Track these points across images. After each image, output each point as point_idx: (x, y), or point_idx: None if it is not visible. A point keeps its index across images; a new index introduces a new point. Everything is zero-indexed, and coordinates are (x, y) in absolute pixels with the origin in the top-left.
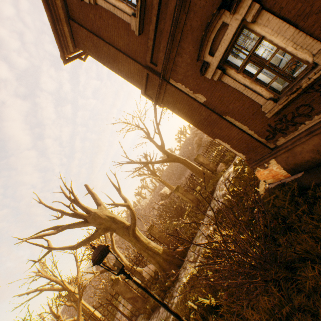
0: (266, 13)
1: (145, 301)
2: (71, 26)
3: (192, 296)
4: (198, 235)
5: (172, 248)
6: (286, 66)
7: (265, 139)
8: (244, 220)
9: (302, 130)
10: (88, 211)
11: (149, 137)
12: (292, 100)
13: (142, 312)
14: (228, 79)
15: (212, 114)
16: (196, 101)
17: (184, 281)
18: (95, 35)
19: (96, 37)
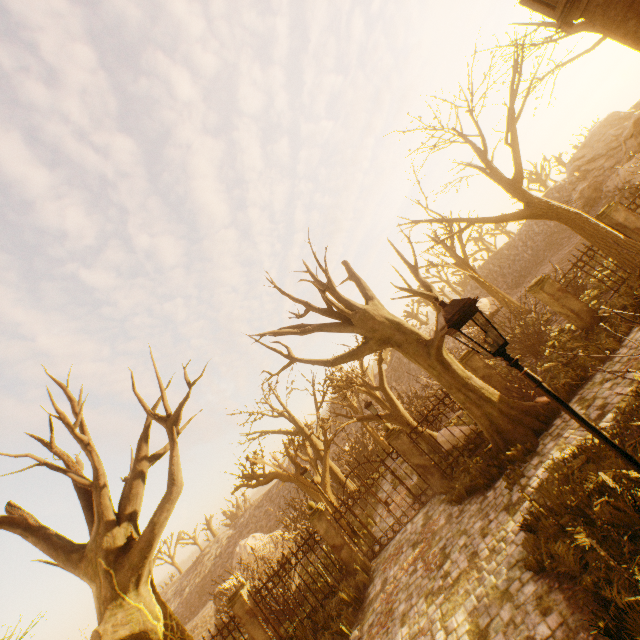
0: None
1: (447, 478)
2: None
3: (596, 475)
4: (599, 381)
5: (583, 355)
6: None
7: None
8: None
9: None
10: (350, 307)
11: (483, 159)
12: None
13: (443, 491)
14: None
15: None
16: None
17: (556, 456)
18: None
19: None
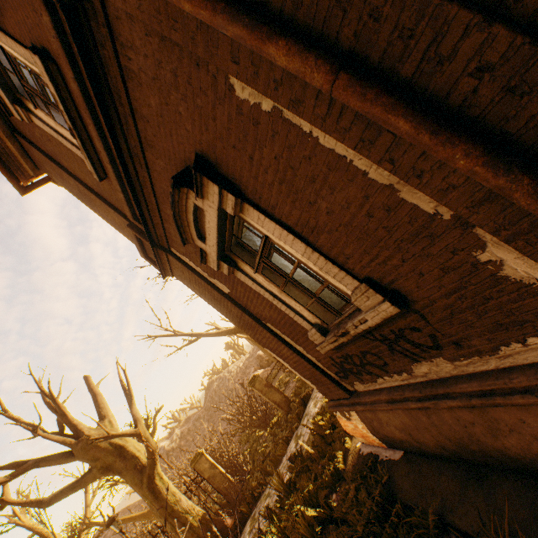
0: (252, 209)
1: None
2: (21, 141)
3: None
4: (266, 494)
5: None
6: (320, 289)
7: (335, 374)
8: (309, 515)
9: (384, 385)
10: (78, 432)
11: None
12: (349, 340)
13: None
14: (245, 278)
15: (245, 315)
16: (216, 290)
17: None
18: (52, 162)
19: (55, 164)
